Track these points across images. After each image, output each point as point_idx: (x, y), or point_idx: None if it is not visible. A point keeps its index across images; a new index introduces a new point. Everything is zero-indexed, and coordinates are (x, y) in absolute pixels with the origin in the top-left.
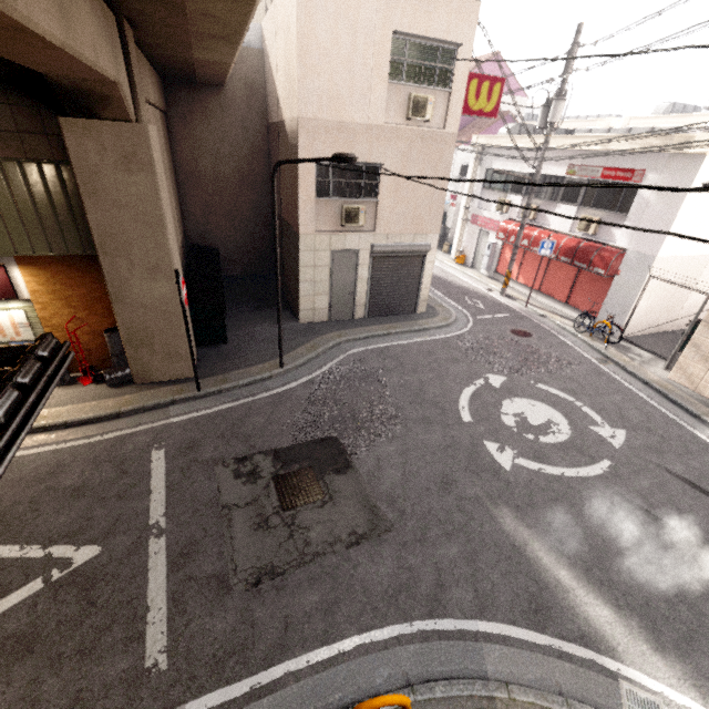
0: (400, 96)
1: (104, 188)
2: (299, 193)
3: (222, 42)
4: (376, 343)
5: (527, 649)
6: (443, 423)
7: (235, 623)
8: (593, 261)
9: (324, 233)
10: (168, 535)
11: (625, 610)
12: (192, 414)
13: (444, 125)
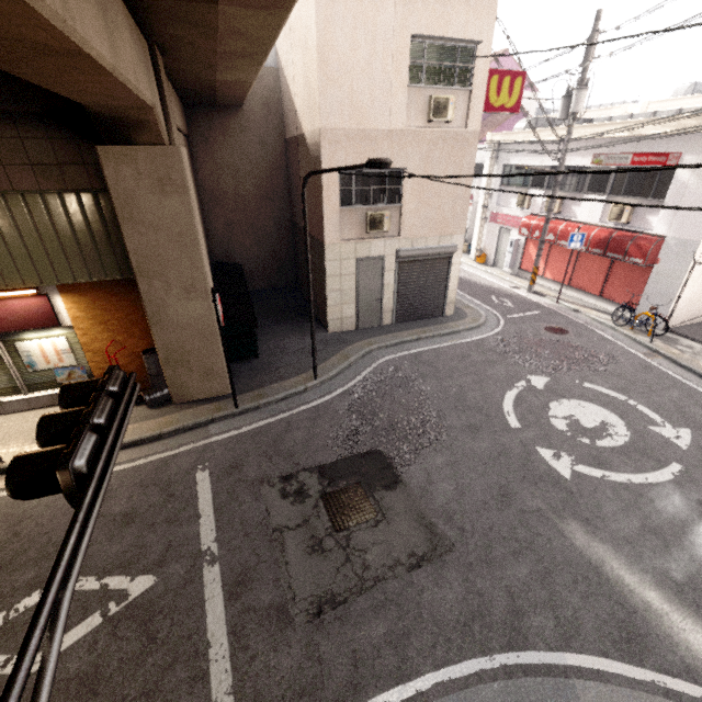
0: (420, 99)
1: (140, 213)
2: (323, 203)
3: (247, 60)
4: (407, 350)
5: (627, 686)
6: (490, 430)
7: (301, 659)
8: (628, 251)
9: (349, 241)
10: (222, 562)
11: None
12: (232, 432)
13: (466, 124)
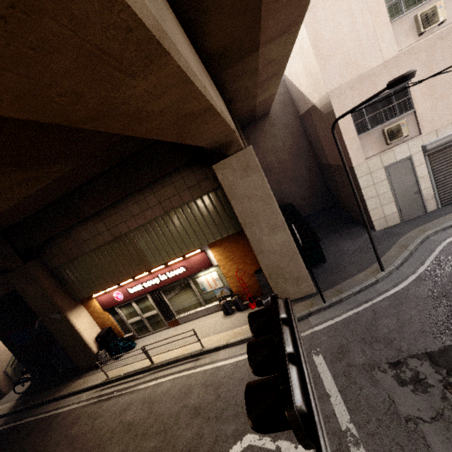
0: (405, 25)
1: (238, 191)
2: (344, 139)
3: (273, 79)
4: None
5: None
6: None
7: None
8: None
9: (373, 157)
10: (365, 446)
11: None
12: (327, 322)
13: None
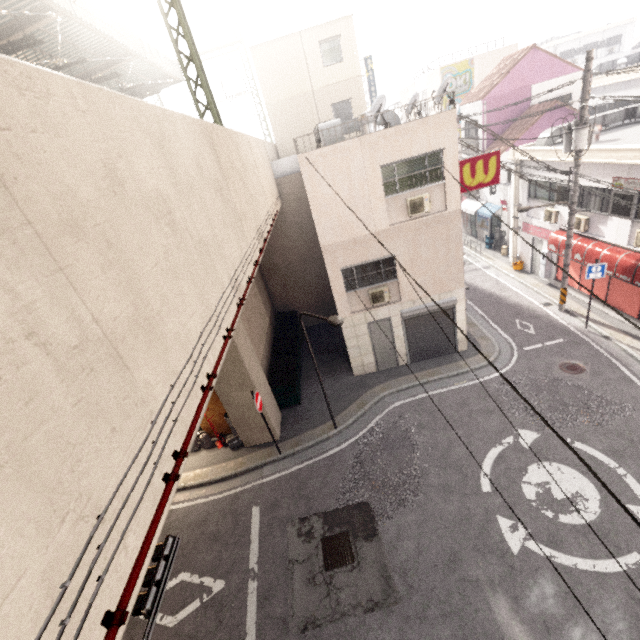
0: (398, 203)
1: None
2: (333, 292)
3: None
4: (414, 394)
5: None
6: (461, 492)
7: None
8: None
9: (358, 313)
10: (258, 579)
11: None
12: (276, 475)
13: (445, 207)
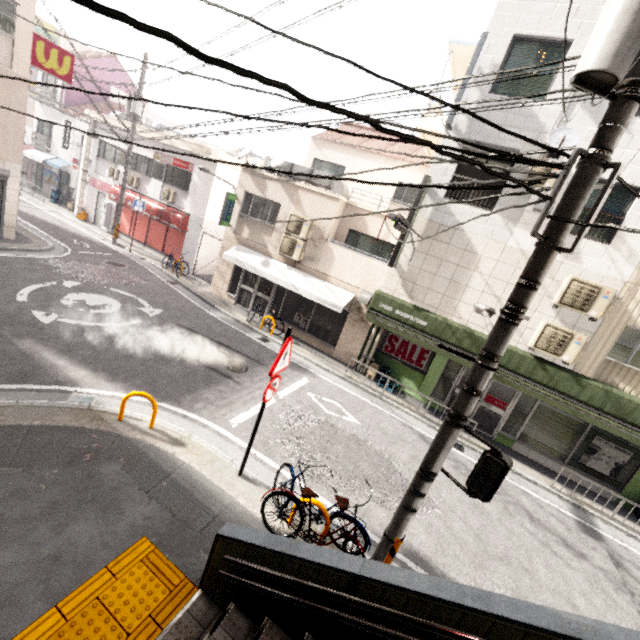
0: None
1: None
2: None
3: None
4: None
5: (1, 392)
6: None
7: None
8: (171, 220)
9: None
10: None
11: (100, 371)
12: None
13: (12, 66)
